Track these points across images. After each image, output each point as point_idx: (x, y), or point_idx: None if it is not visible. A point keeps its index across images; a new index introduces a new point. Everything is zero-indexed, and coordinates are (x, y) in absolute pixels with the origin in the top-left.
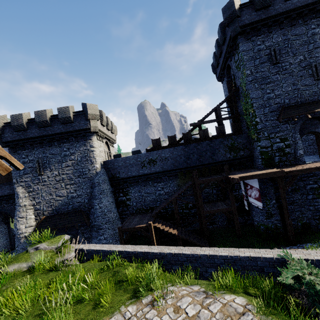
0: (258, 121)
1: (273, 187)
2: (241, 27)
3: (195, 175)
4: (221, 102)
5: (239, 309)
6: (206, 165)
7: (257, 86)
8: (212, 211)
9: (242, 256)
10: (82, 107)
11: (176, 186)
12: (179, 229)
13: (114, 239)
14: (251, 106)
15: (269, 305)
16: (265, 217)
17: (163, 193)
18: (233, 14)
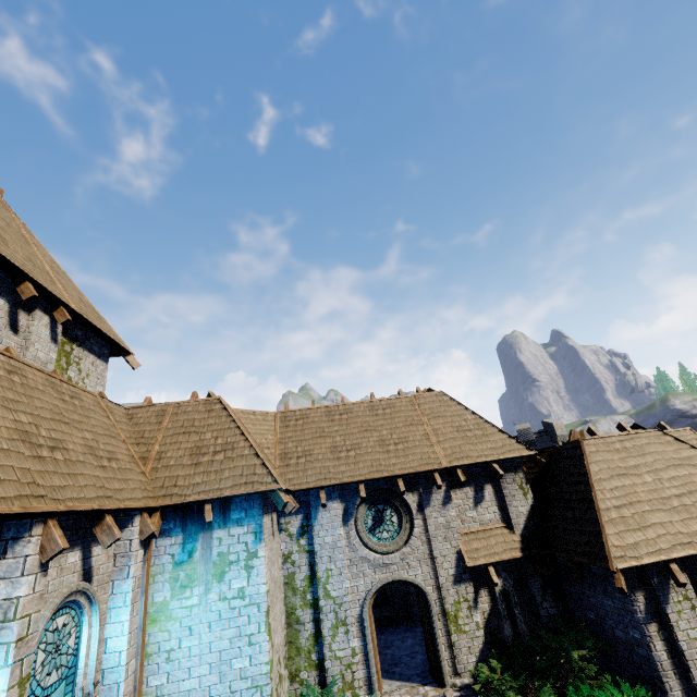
0: None
1: None
2: None
3: None
4: None
5: None
6: None
7: None
8: None
9: None
10: (544, 426)
11: None
12: None
13: None
14: None
15: None
16: None
17: None
18: None
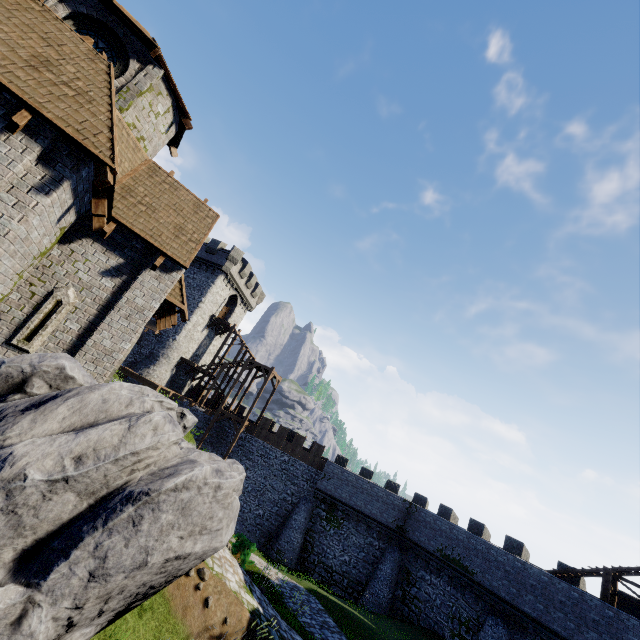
0: None
1: None
2: None
3: None
4: None
5: None
6: None
7: None
8: None
9: None
10: None
11: None
12: None
13: None
14: None
15: None
16: None
17: None
18: None
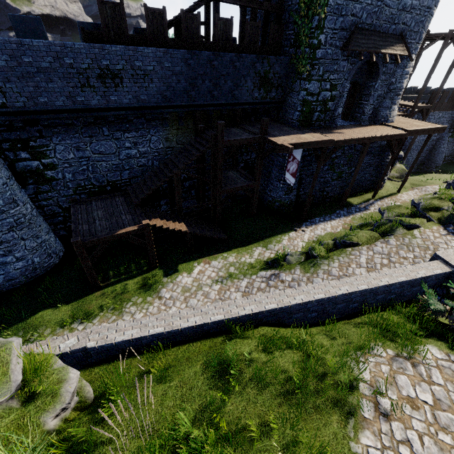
0: (322, 42)
1: (302, 156)
2: None
3: (220, 131)
4: None
5: (452, 366)
6: (220, 106)
7: None
8: (232, 190)
9: (382, 286)
10: None
11: (162, 141)
12: (185, 221)
13: (43, 255)
14: (326, 1)
15: (453, 345)
16: (284, 193)
17: (136, 155)
18: None
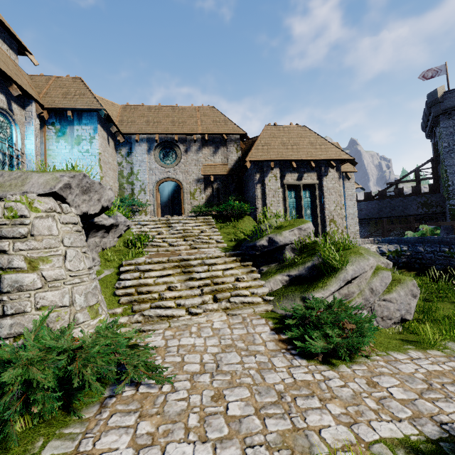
0: (450, 184)
1: None
2: (442, 110)
3: (384, 222)
4: (421, 165)
5: None
6: (397, 217)
7: (452, 156)
8: None
9: None
10: None
11: (367, 232)
12: None
13: None
14: (444, 172)
15: None
16: None
17: None
18: (436, 101)
